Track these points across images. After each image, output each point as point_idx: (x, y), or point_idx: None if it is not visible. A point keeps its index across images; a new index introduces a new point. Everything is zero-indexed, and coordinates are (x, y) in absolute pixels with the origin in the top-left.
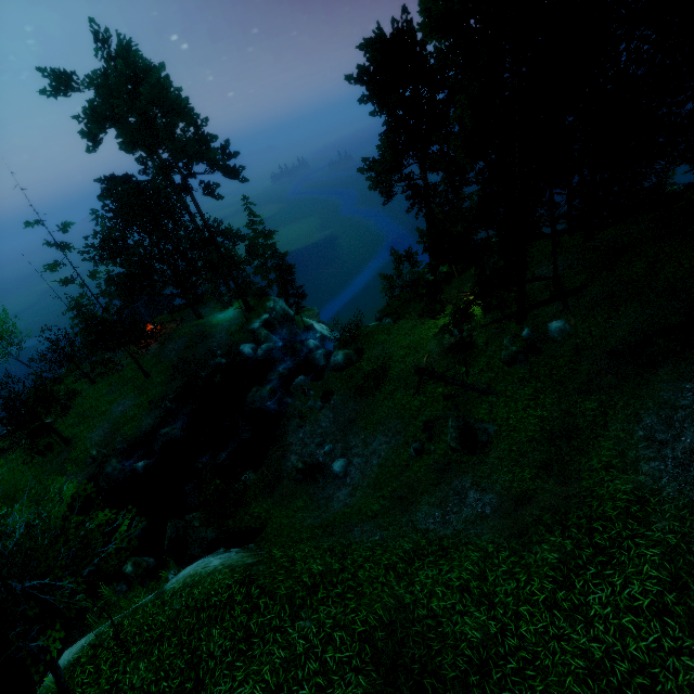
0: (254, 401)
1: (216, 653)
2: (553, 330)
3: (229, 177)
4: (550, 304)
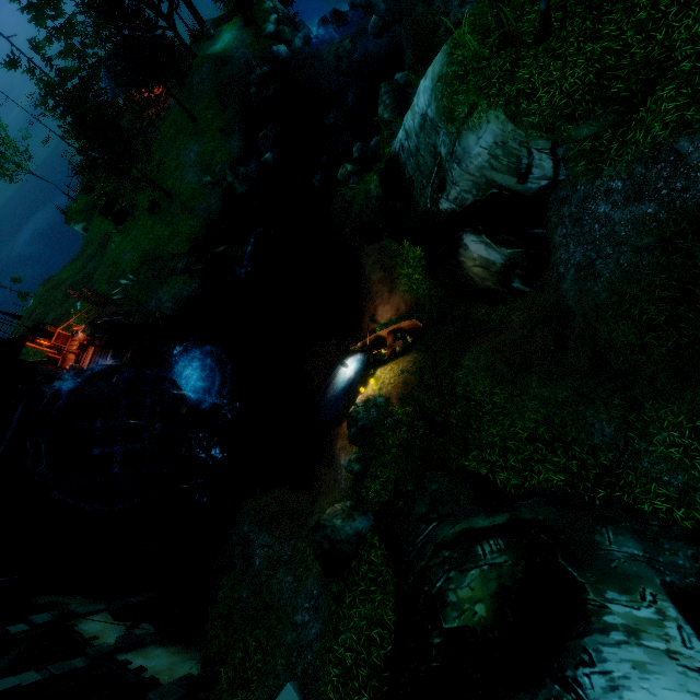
0: (341, 58)
1: None
2: None
3: None
4: None
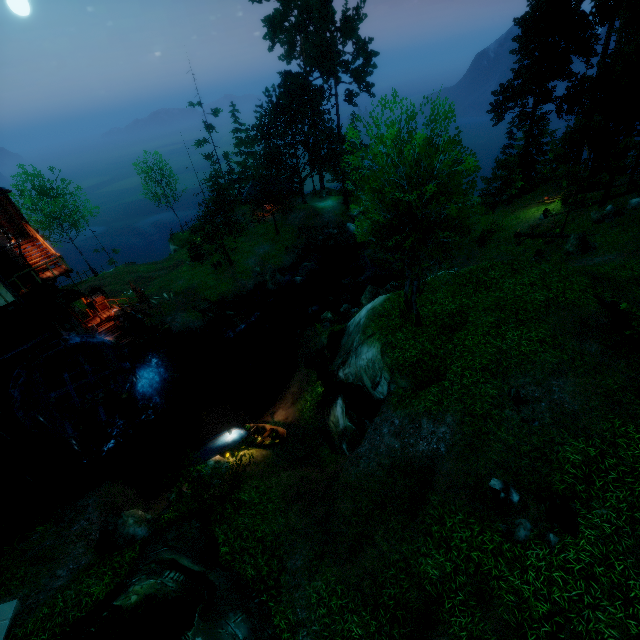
0: (375, 252)
1: (496, 277)
2: (633, 203)
3: (362, 90)
4: (625, 195)
